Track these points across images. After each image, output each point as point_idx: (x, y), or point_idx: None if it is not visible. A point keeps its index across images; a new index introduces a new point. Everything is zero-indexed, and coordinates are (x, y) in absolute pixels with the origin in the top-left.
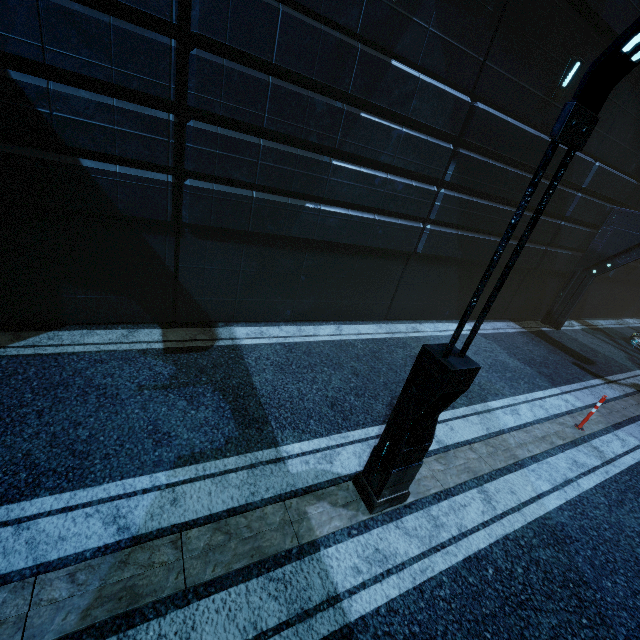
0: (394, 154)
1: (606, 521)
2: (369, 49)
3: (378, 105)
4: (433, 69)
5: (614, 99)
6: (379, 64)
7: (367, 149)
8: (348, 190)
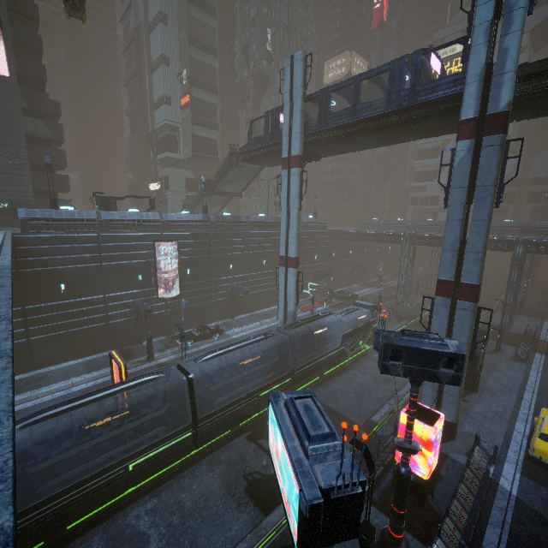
0: None
1: (39, 406)
2: None
3: None
4: None
5: (96, 281)
6: None
7: None
8: None
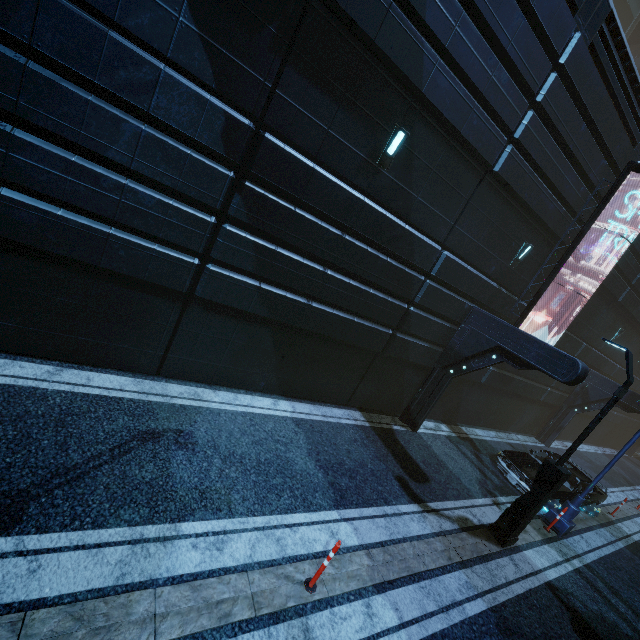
0: (132, 155)
1: None
2: (67, 2)
3: (93, 81)
4: (194, 71)
5: (458, 189)
6: (86, 26)
7: (80, 134)
8: (51, 180)
